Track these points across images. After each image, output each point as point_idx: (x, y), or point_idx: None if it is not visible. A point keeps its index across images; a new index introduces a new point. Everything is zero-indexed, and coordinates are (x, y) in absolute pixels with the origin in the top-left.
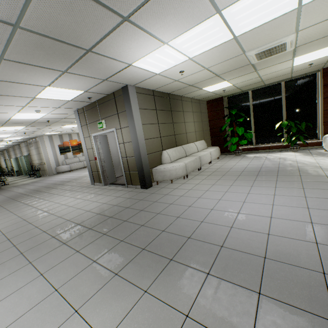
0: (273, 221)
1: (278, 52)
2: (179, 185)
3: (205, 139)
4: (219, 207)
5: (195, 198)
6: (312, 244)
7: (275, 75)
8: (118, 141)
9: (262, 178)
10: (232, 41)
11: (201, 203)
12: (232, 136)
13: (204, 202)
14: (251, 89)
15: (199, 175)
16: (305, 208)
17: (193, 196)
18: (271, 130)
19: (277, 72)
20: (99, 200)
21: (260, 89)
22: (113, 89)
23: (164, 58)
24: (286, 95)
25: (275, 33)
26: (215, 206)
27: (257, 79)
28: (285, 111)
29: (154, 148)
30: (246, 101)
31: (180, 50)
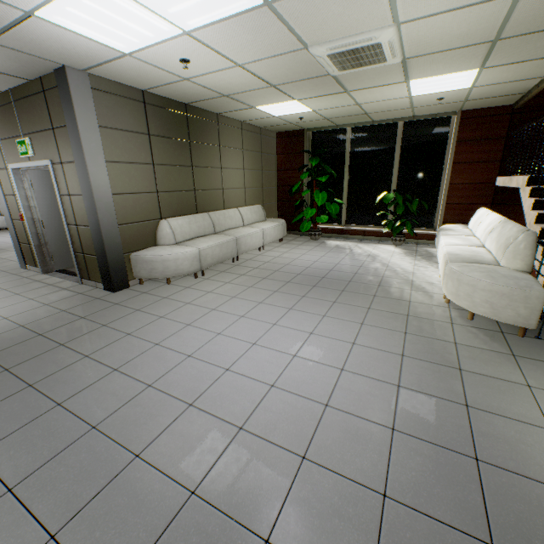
0: (271, 395)
1: (373, 61)
2: (178, 290)
3: (266, 204)
4: (205, 353)
5: (181, 324)
6: (295, 461)
7: (385, 106)
8: (58, 190)
9: (318, 292)
10: (266, 12)
11: (182, 339)
12: (311, 205)
13: (189, 336)
14: (351, 125)
15: (226, 272)
16: (338, 369)
17: (181, 320)
18: (372, 204)
19: (387, 102)
20: (1, 309)
21: (365, 127)
22: (33, 69)
23: (115, 15)
24: (403, 147)
25: (355, 16)
26: (200, 349)
27: (355, 108)
28: (396, 175)
29: (139, 214)
30: (341, 146)
31: (147, 5)
